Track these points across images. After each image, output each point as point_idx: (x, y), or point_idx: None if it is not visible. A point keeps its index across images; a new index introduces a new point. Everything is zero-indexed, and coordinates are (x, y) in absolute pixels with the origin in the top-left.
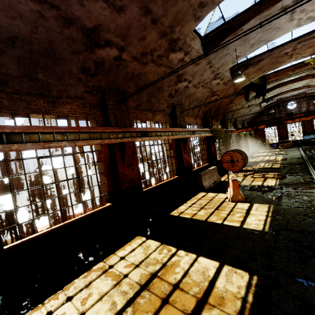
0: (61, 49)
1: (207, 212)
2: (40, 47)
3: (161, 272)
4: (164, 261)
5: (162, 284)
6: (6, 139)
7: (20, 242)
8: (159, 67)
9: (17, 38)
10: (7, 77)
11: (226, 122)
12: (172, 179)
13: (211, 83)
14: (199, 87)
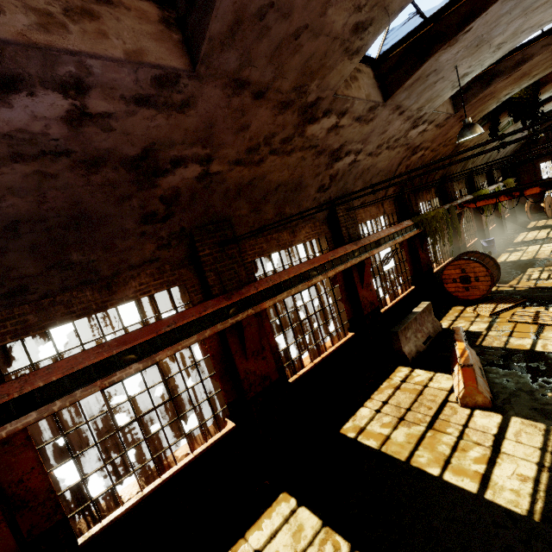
0: (96, 206)
1: (411, 434)
2: (61, 218)
3: None
4: None
5: None
6: (42, 396)
7: (100, 529)
8: (288, 156)
9: (19, 221)
10: (24, 280)
11: (450, 188)
12: (341, 344)
13: (407, 136)
14: (380, 153)
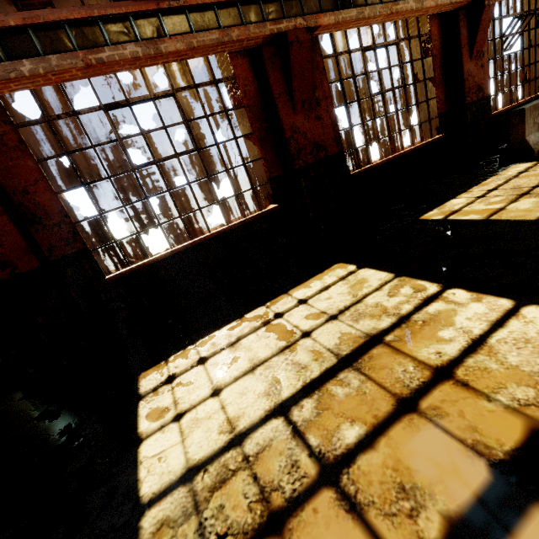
0: None
1: None
2: None
3: (394, 335)
4: (402, 311)
5: (398, 361)
6: (3, 49)
7: (127, 270)
8: None
9: None
10: None
11: None
12: (425, 144)
13: None
14: None
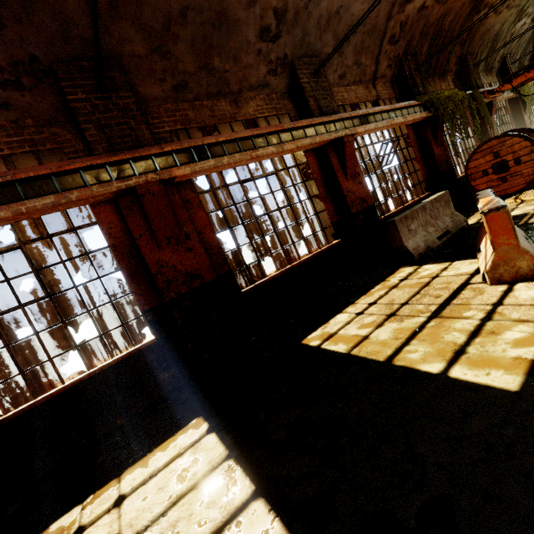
0: None
1: (401, 329)
2: None
3: None
4: None
5: None
6: None
7: None
8: None
9: None
10: None
11: (473, 74)
12: (321, 251)
13: None
14: None
